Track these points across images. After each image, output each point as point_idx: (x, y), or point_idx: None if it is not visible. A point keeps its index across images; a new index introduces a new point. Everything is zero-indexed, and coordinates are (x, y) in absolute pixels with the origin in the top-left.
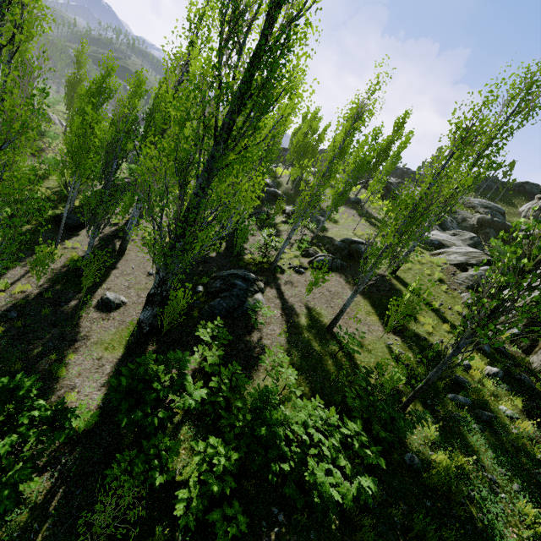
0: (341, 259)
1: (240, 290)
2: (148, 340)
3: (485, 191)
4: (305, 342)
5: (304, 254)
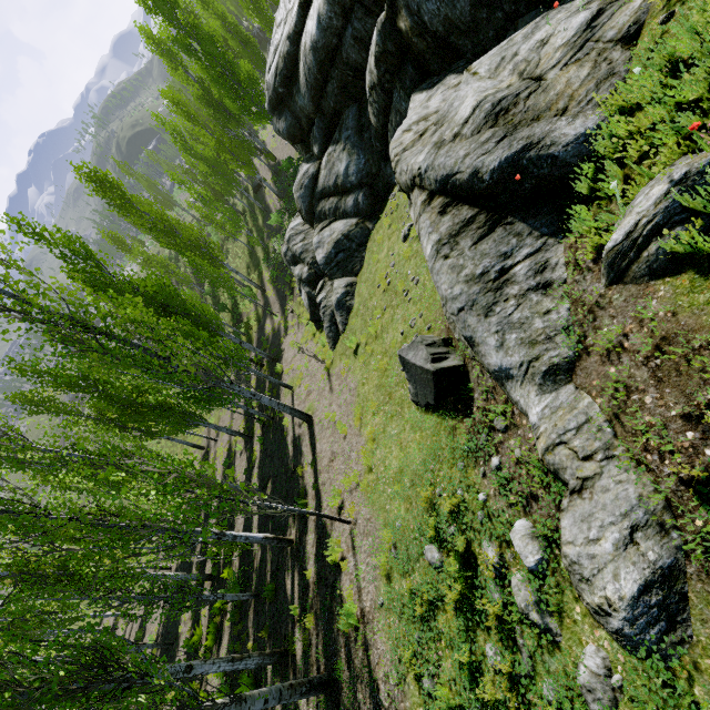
0: None
1: None
2: None
3: None
4: None
5: None
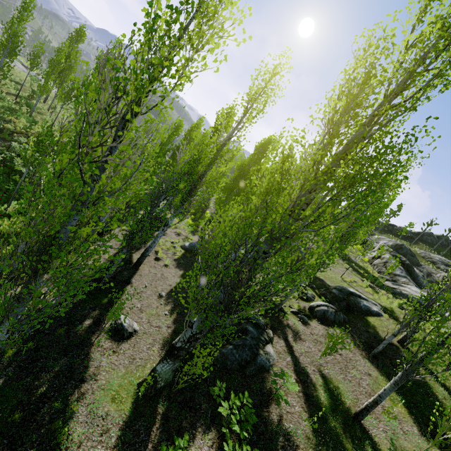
0: (340, 311)
1: (252, 339)
2: (158, 394)
3: (438, 247)
4: (334, 438)
5: (303, 297)
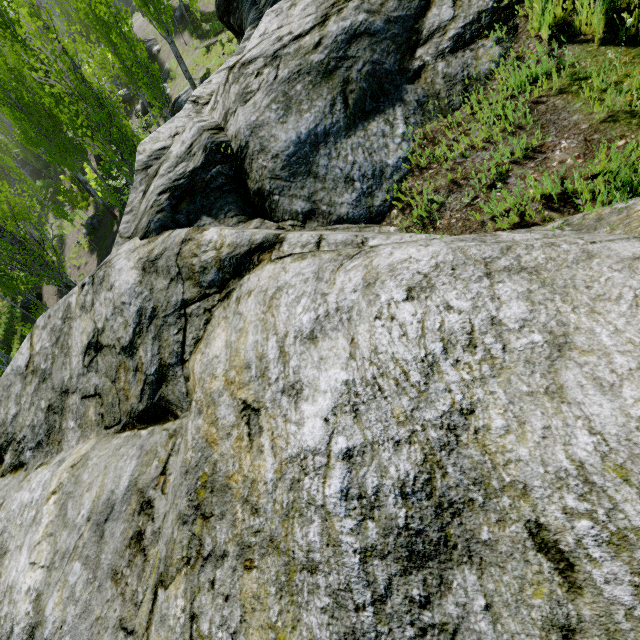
0: None
1: None
2: None
3: None
4: None
5: None
